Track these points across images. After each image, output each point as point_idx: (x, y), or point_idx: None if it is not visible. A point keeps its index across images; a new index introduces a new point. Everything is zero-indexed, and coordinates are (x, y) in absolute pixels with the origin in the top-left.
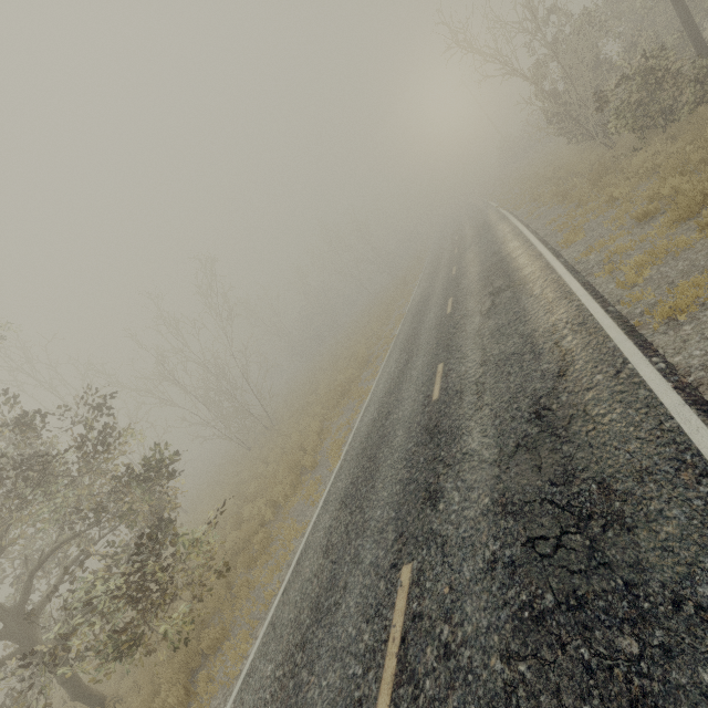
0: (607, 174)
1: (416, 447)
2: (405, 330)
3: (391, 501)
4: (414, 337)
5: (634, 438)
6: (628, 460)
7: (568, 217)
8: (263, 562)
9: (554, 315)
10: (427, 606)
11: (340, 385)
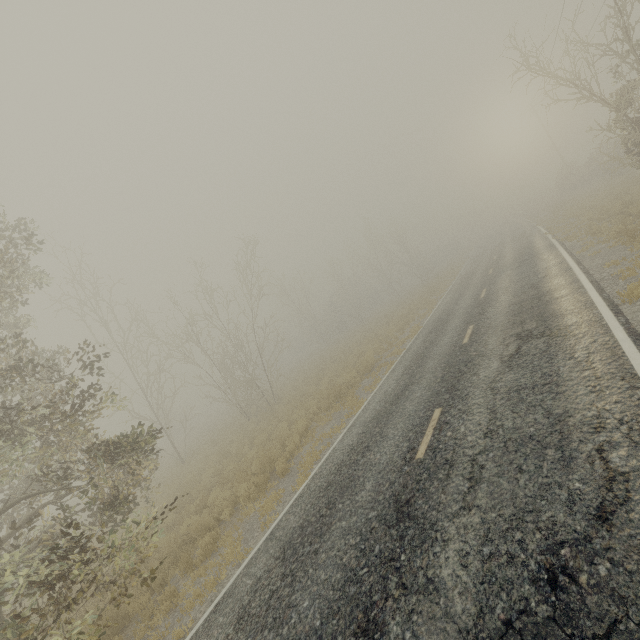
0: None
1: (377, 522)
2: (416, 346)
3: (323, 595)
4: (421, 359)
5: None
6: None
7: (636, 263)
8: (196, 576)
9: (602, 401)
10: None
11: (337, 387)
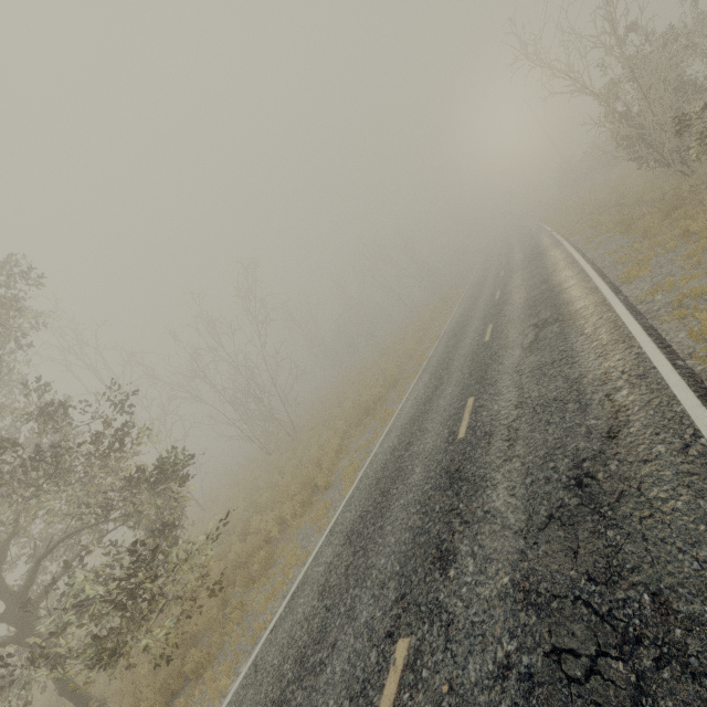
0: (683, 204)
1: (433, 491)
2: (439, 352)
3: (397, 550)
4: (447, 362)
5: (706, 542)
6: (697, 572)
7: (631, 249)
8: (261, 585)
9: (608, 361)
10: (420, 703)
11: (364, 403)
